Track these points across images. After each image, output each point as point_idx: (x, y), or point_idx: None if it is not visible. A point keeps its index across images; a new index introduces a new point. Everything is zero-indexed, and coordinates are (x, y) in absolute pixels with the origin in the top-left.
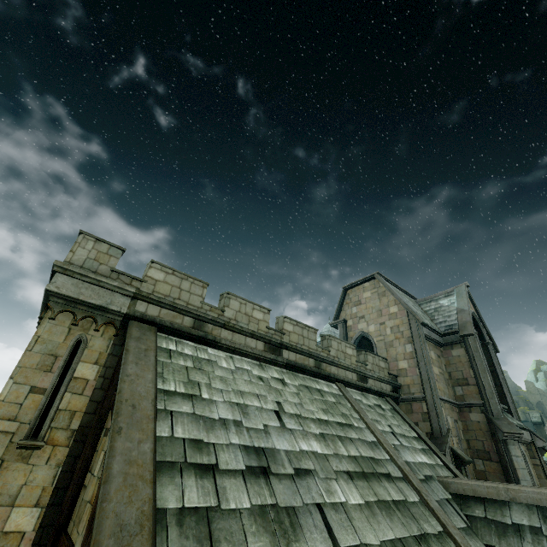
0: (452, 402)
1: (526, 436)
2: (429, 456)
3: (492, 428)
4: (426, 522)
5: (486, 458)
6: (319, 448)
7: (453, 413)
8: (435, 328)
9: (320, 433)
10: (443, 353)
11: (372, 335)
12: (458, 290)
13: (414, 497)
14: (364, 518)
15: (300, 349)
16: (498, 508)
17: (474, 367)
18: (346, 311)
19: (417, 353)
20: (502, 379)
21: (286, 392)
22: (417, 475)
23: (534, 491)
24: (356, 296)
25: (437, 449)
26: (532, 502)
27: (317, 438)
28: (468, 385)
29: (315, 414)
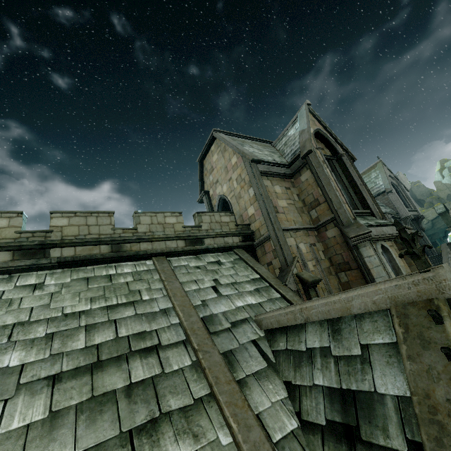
0: (306, 228)
1: (389, 231)
2: (261, 295)
3: (345, 238)
4: (181, 393)
5: (347, 269)
6: (18, 359)
7: (308, 238)
8: (277, 161)
9: (49, 334)
10: (294, 183)
11: (226, 195)
12: (300, 113)
13: (184, 363)
14: (16, 448)
15: (79, 240)
16: (297, 334)
17: (319, 183)
18: (206, 183)
19: (255, 194)
20: (360, 186)
21: (29, 298)
22: (217, 327)
23: (322, 304)
24: (209, 163)
25: (279, 282)
26: (322, 317)
27: (30, 345)
28: (320, 204)
29: (67, 309)
